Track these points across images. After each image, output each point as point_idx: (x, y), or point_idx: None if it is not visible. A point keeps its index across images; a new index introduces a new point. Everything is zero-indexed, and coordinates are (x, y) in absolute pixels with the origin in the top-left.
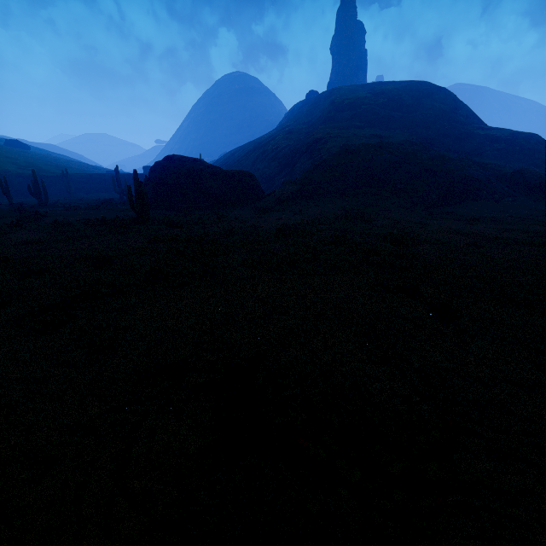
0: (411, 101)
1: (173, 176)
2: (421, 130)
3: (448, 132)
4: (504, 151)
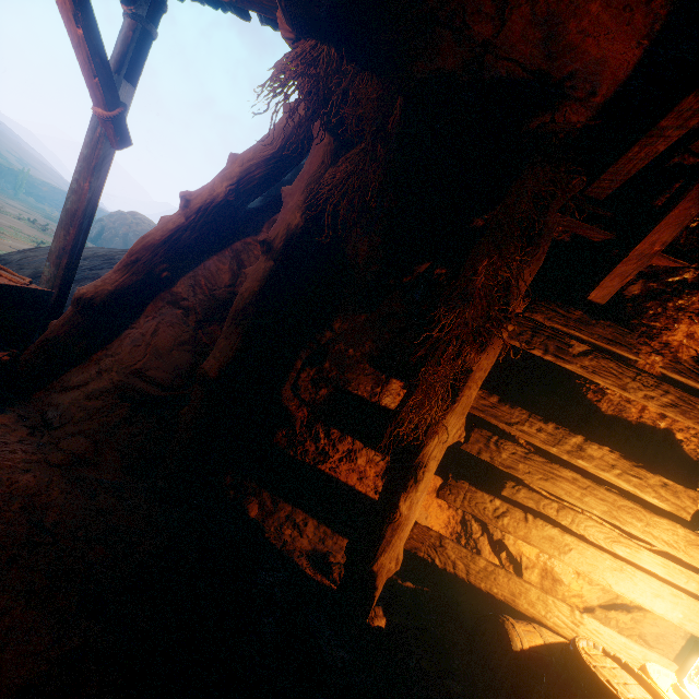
0: None
1: (127, 227)
2: None
3: None
4: None
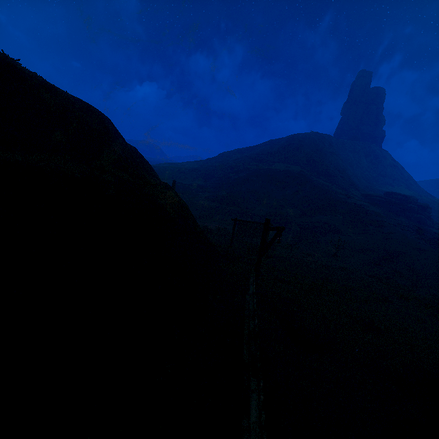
0: (257, 147)
1: None
2: (214, 164)
3: (227, 165)
4: (223, 178)
